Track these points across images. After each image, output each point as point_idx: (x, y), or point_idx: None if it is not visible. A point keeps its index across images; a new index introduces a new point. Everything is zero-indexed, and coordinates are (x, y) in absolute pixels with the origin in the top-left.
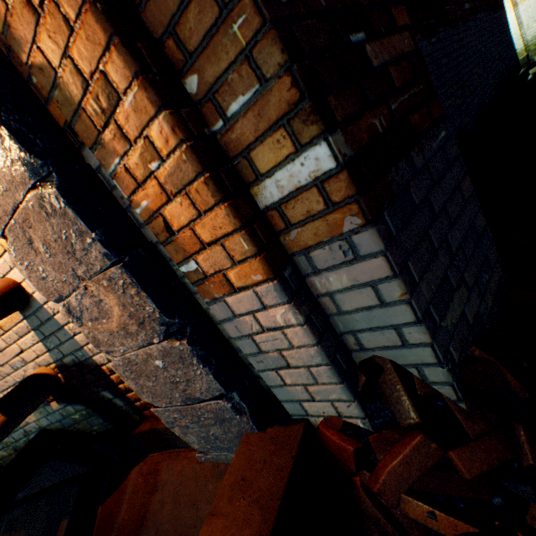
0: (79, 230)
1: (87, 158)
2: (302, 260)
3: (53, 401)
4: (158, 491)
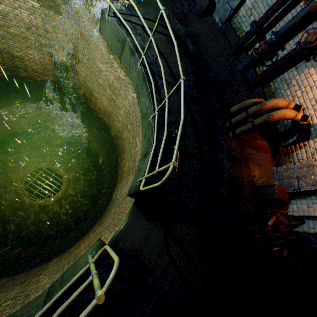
0: None
1: None
2: None
3: None
4: (263, 154)
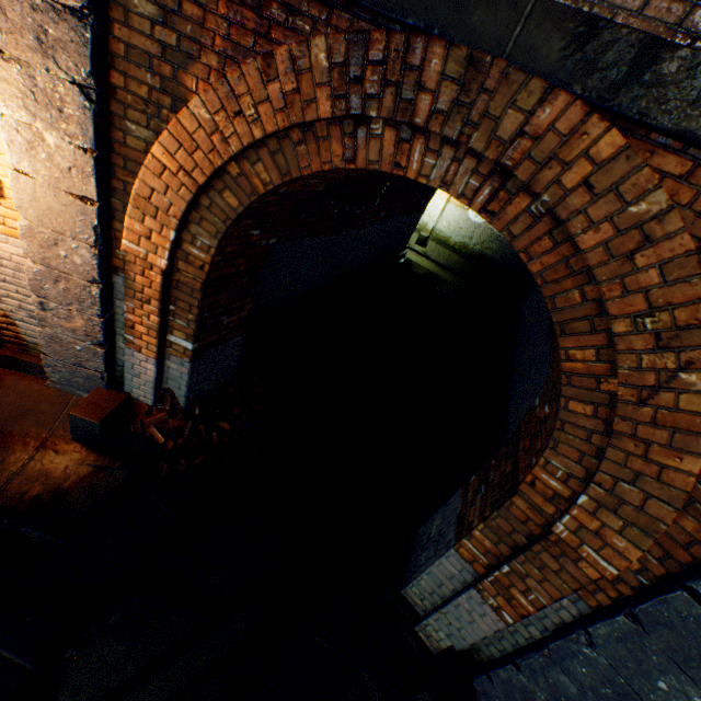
0: (96, 304)
1: (114, 277)
2: (168, 355)
3: None
4: (3, 389)
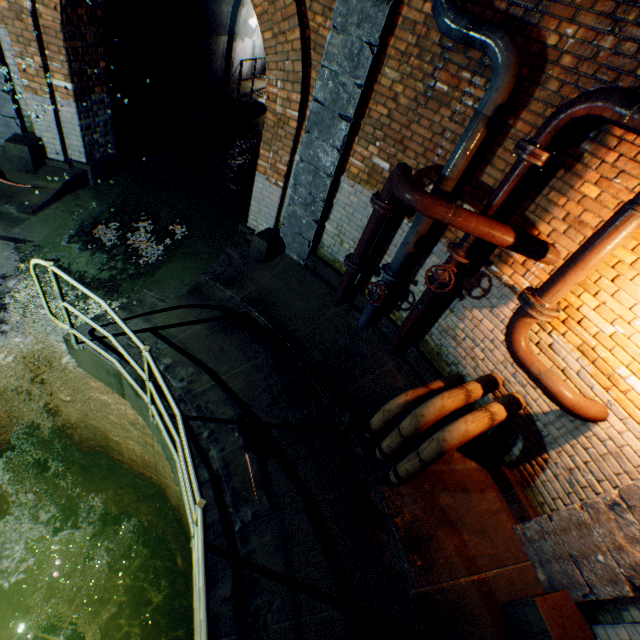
0: None
1: None
2: None
3: (492, 394)
4: (481, 494)
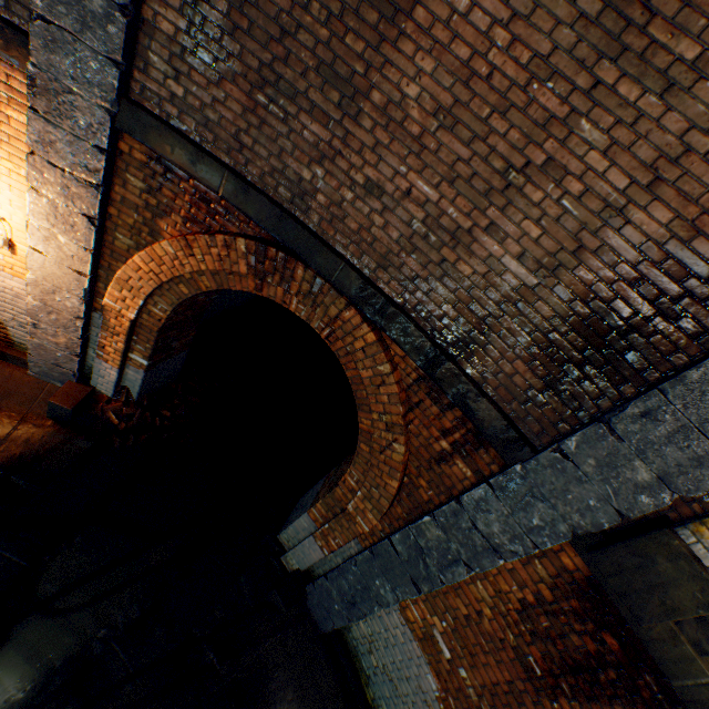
0: (78, 331)
1: (93, 313)
2: (128, 365)
3: None
4: None
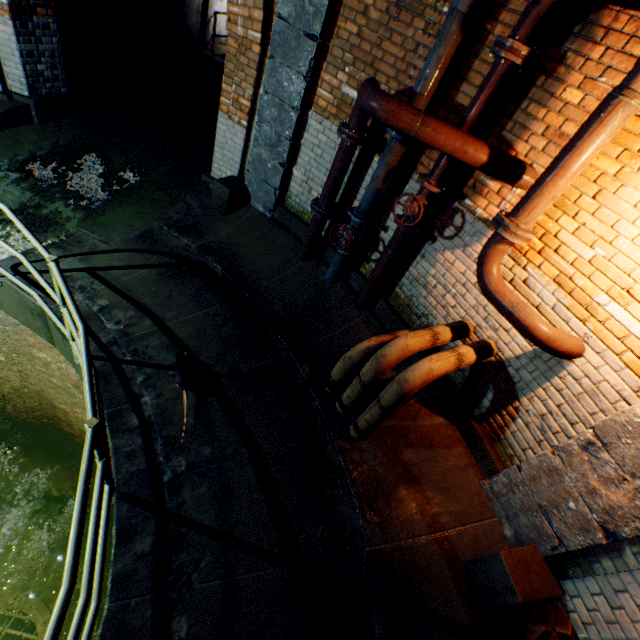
0: None
1: None
2: None
3: (463, 343)
4: (448, 450)
